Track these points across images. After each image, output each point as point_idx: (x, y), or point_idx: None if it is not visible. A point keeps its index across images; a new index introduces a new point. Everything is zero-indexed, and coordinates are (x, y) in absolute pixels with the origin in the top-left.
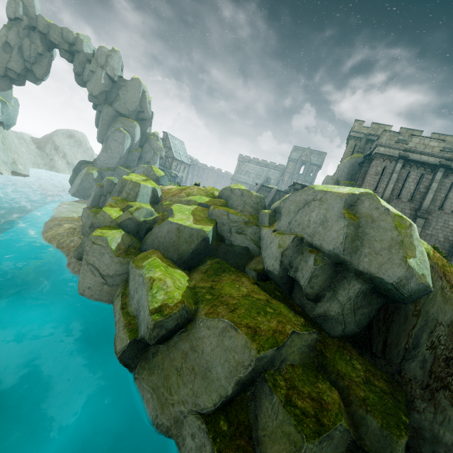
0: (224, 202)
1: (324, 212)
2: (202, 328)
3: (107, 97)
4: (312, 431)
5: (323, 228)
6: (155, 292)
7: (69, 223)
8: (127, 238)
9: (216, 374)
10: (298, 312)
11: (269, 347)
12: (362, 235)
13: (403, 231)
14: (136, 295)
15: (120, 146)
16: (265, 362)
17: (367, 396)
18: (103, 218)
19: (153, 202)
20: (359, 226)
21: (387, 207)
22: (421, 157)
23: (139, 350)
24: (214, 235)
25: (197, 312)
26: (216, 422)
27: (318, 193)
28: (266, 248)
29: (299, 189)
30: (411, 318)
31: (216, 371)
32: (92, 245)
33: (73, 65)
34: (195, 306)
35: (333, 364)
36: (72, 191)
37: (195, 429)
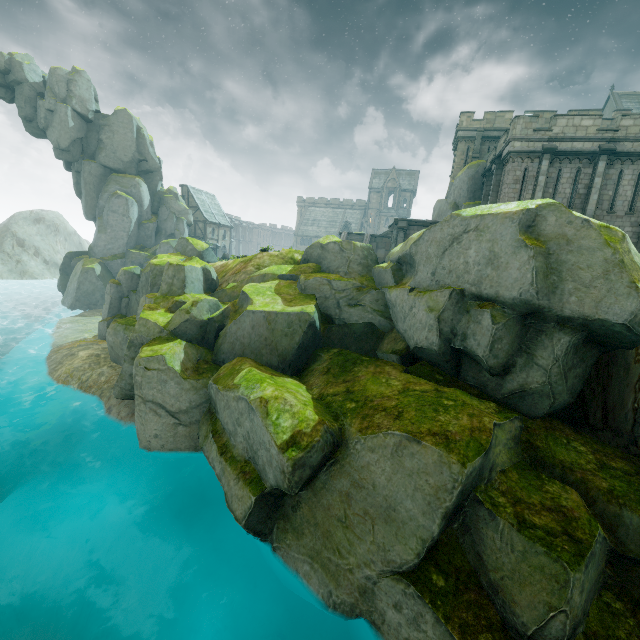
0: (314, 266)
1: (489, 246)
2: (362, 453)
3: (83, 147)
4: (571, 554)
5: (493, 269)
6: (276, 418)
7: (84, 349)
8: (191, 351)
9: (407, 511)
10: (475, 396)
11: (474, 454)
12: (556, 265)
13: (618, 246)
14: (241, 429)
15: (124, 218)
16: (473, 477)
17: (611, 486)
18: (146, 329)
19: (209, 290)
20: (550, 254)
21: (585, 218)
22: (573, 145)
23: (271, 506)
24: (319, 316)
25: (342, 431)
26: (426, 578)
27: (471, 220)
28: (405, 317)
29: (405, 227)
30: (634, 367)
31: (404, 508)
32: (144, 372)
33: (17, 106)
34: (336, 423)
35: (551, 454)
36: (68, 302)
37: (397, 597)
